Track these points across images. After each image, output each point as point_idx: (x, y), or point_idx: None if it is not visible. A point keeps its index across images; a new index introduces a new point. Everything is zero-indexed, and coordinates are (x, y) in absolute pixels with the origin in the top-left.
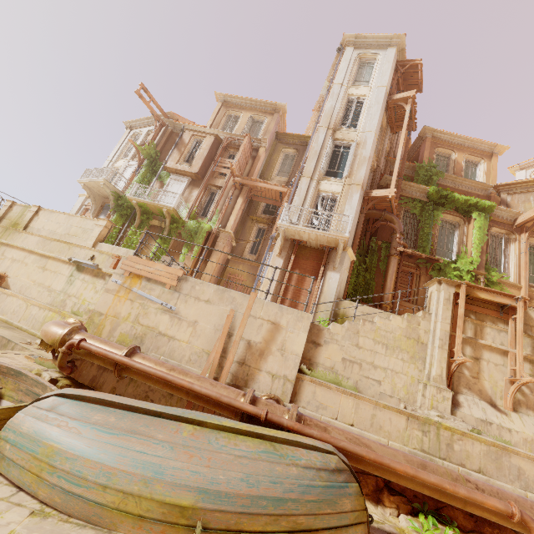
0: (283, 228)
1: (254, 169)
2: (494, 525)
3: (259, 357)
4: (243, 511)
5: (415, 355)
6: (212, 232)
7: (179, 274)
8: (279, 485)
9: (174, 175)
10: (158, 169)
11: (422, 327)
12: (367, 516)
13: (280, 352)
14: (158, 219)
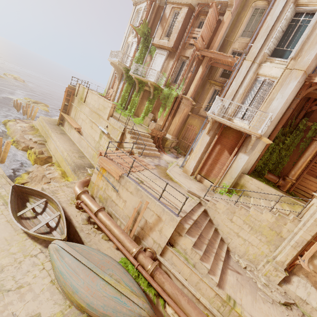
0: (210, 117)
1: (216, 38)
2: None
3: (149, 229)
4: (100, 316)
5: (271, 241)
6: (178, 97)
7: (120, 174)
8: (115, 313)
9: (158, 49)
10: (149, 45)
11: (287, 227)
12: None
13: (159, 232)
14: (147, 86)
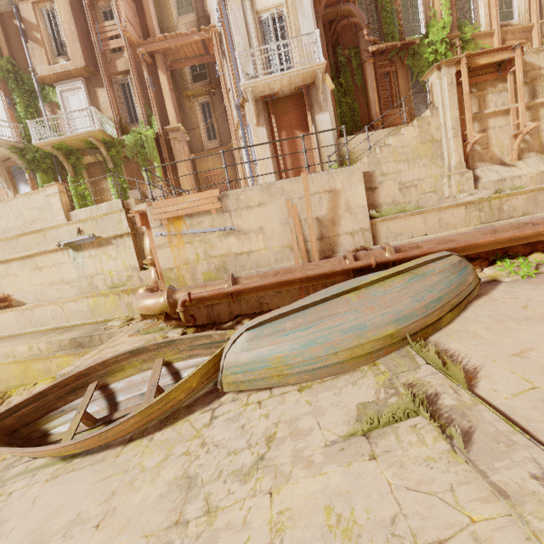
0: (249, 88)
1: (150, 22)
2: (543, 242)
3: (332, 226)
4: (424, 316)
5: (434, 156)
6: (159, 137)
7: (216, 194)
8: (434, 291)
9: (60, 84)
10: (32, 87)
11: (433, 126)
12: (478, 279)
13: (348, 212)
14: (89, 154)
